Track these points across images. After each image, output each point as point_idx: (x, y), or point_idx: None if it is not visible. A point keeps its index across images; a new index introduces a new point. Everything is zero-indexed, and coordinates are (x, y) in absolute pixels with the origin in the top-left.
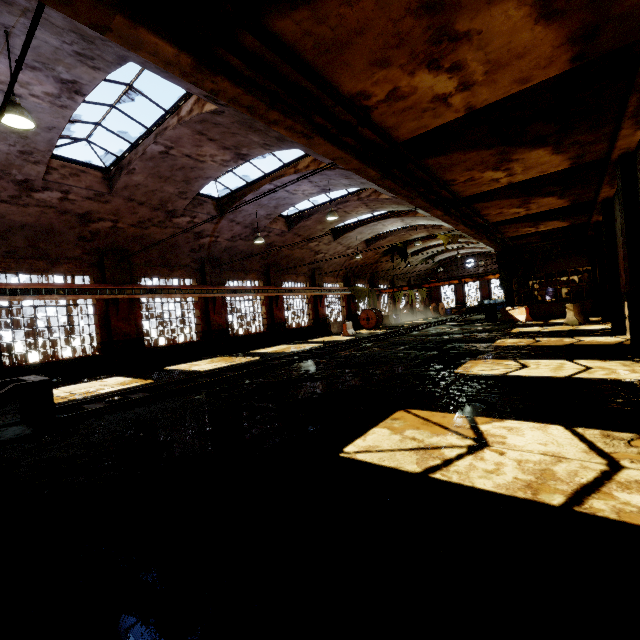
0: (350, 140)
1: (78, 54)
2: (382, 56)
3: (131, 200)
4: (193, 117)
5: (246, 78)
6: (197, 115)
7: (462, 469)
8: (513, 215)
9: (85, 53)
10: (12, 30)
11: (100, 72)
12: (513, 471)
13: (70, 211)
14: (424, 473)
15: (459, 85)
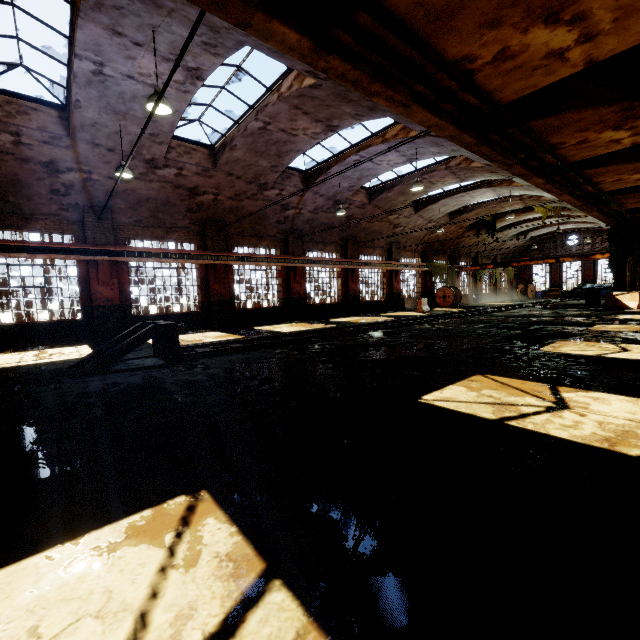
0: (448, 106)
1: (204, 44)
2: (494, 17)
3: (230, 174)
4: (292, 92)
5: (355, 54)
6: (296, 90)
7: (538, 421)
8: (636, 182)
9: (210, 42)
10: (157, 29)
11: (219, 58)
12: (592, 428)
13: (182, 185)
14: (499, 420)
15: (580, 37)
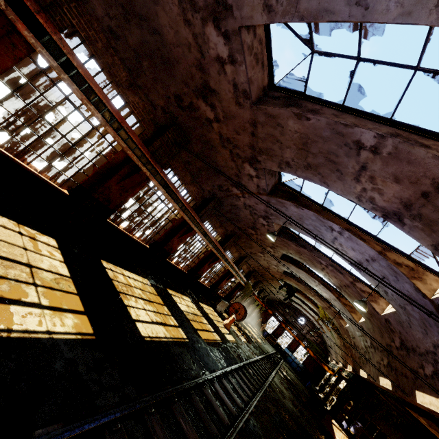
0: None
1: None
2: None
3: (253, 124)
4: None
5: None
6: None
7: None
8: None
9: None
10: None
11: None
12: None
13: (206, 73)
14: None
15: None
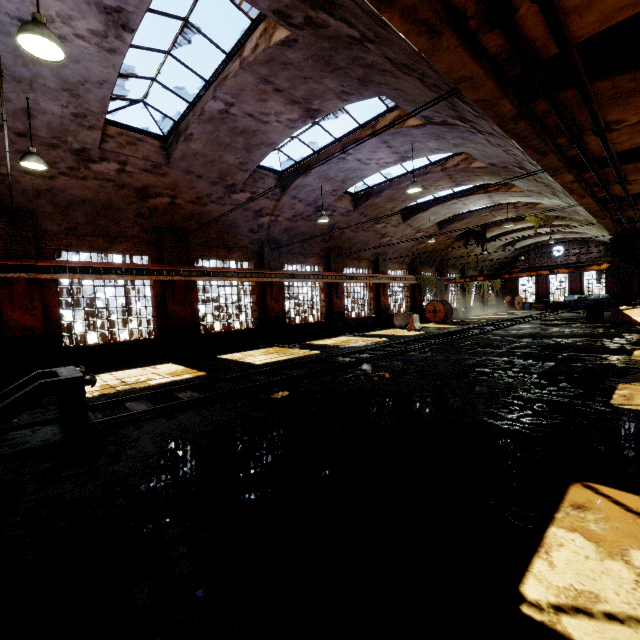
0: (493, 43)
1: None
2: None
3: (189, 172)
4: (258, 55)
5: None
6: (263, 51)
7: None
8: None
9: None
10: None
11: None
12: None
13: (128, 185)
14: None
15: None
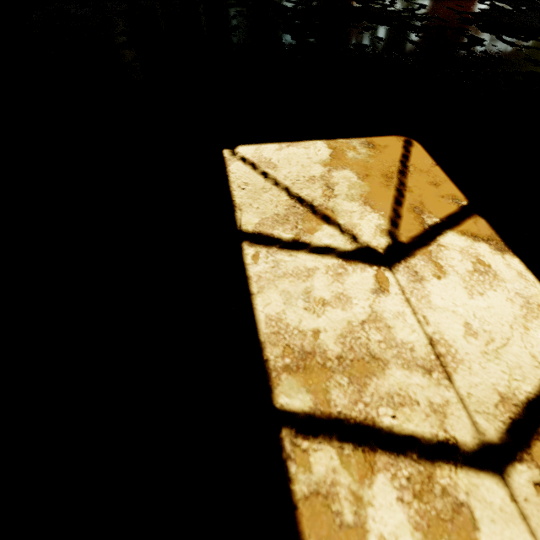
0: None
1: None
2: None
3: None
4: None
5: None
6: None
7: (288, 267)
8: None
9: None
10: None
11: None
12: (334, 323)
13: None
14: (244, 236)
15: None
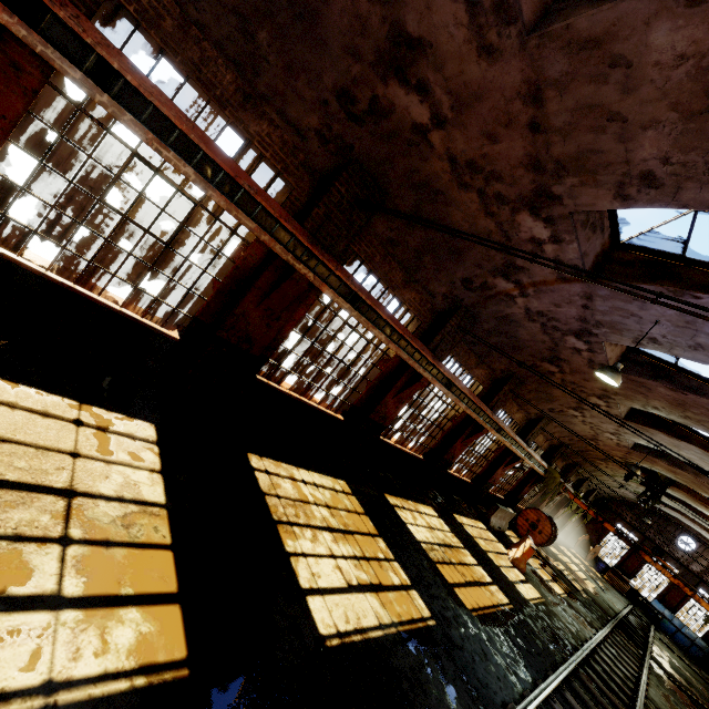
0: None
1: None
2: None
3: (533, 97)
4: None
5: None
6: None
7: None
8: None
9: None
10: None
11: None
12: None
13: None
14: None
15: None
